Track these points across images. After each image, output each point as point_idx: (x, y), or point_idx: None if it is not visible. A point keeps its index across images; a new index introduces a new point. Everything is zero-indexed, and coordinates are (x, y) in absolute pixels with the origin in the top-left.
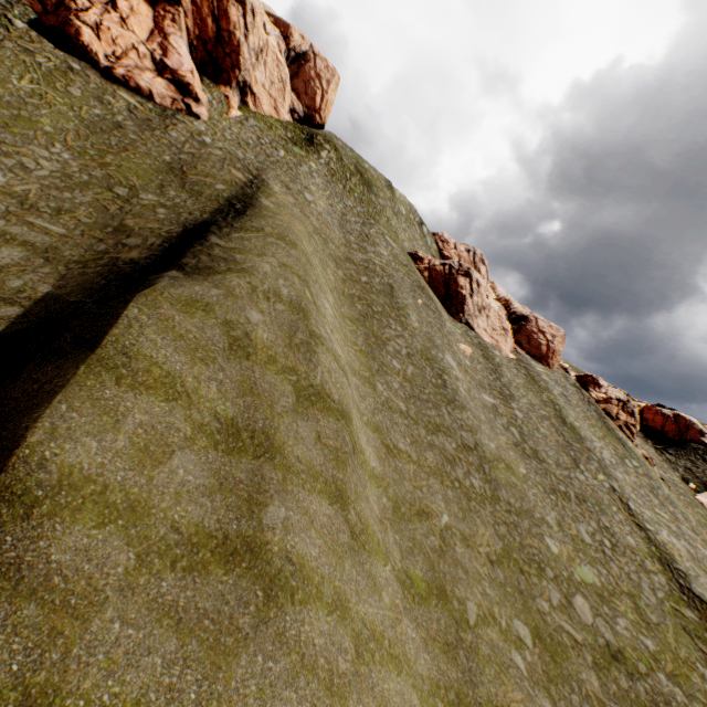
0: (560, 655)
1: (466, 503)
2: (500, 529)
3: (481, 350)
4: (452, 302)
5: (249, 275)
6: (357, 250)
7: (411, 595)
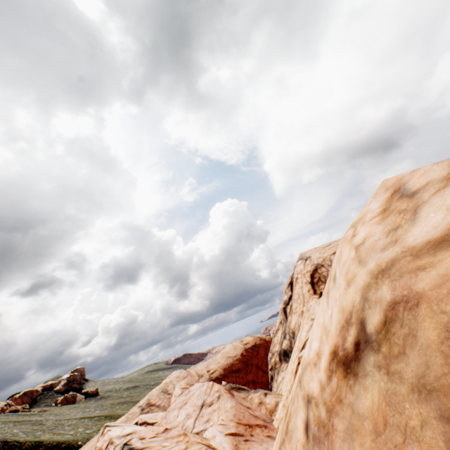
0: None
1: None
2: None
3: None
4: None
5: None
6: None
7: None
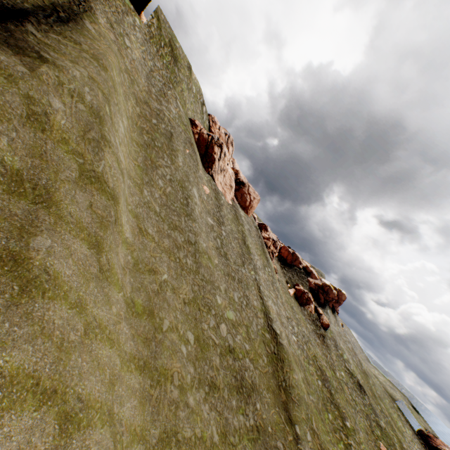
0: (206, 349)
1: (180, 271)
2: (195, 288)
3: (215, 193)
4: (207, 160)
5: (58, 70)
6: (155, 100)
7: (132, 312)
